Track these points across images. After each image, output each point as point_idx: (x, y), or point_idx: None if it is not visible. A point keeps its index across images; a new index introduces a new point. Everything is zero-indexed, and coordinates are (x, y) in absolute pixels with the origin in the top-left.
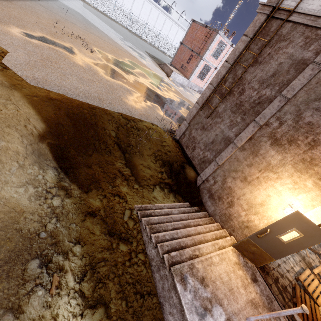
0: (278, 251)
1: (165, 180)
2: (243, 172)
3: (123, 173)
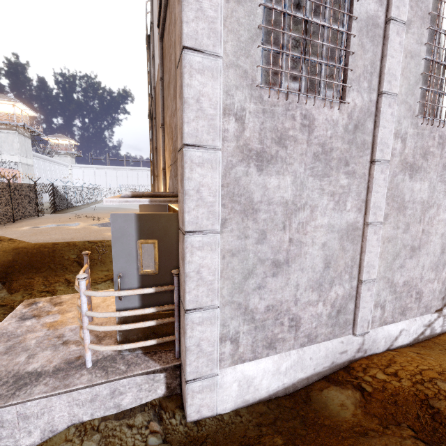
0: None
1: None
2: None
3: (70, 279)
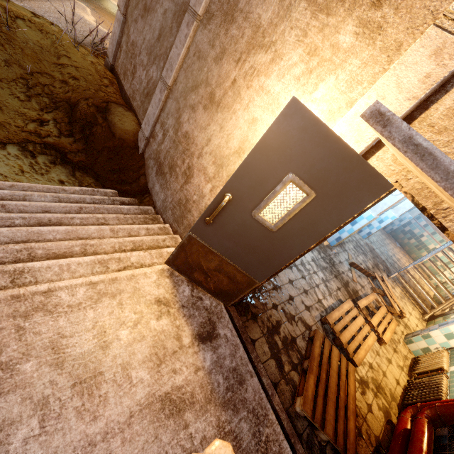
0: (262, 258)
1: (47, 137)
2: (208, 82)
3: None
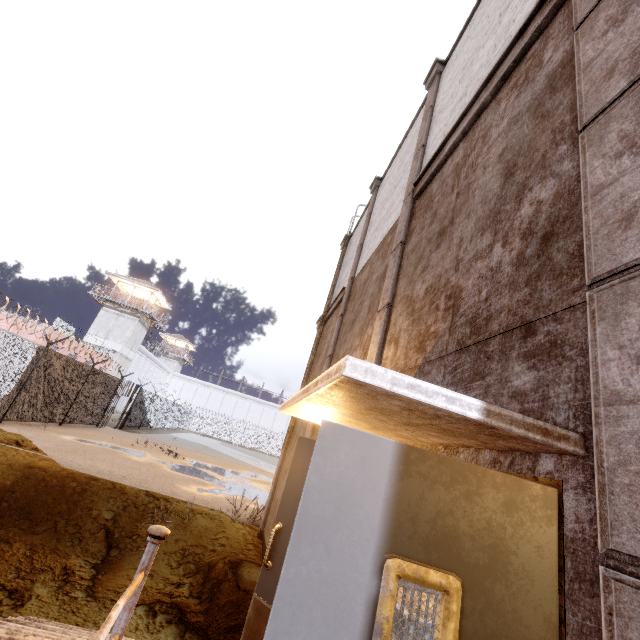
0: None
1: (176, 599)
2: None
3: (73, 572)
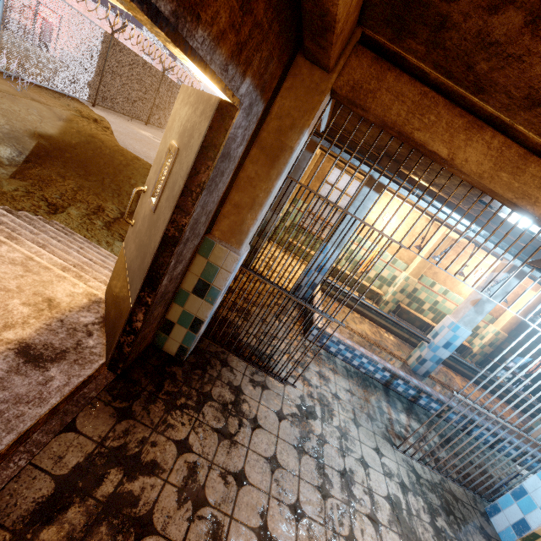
0: (141, 259)
1: None
2: None
3: (104, 210)
